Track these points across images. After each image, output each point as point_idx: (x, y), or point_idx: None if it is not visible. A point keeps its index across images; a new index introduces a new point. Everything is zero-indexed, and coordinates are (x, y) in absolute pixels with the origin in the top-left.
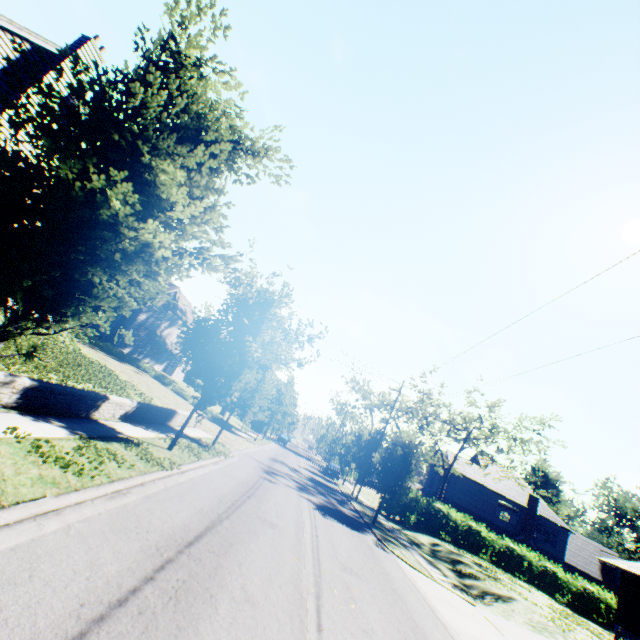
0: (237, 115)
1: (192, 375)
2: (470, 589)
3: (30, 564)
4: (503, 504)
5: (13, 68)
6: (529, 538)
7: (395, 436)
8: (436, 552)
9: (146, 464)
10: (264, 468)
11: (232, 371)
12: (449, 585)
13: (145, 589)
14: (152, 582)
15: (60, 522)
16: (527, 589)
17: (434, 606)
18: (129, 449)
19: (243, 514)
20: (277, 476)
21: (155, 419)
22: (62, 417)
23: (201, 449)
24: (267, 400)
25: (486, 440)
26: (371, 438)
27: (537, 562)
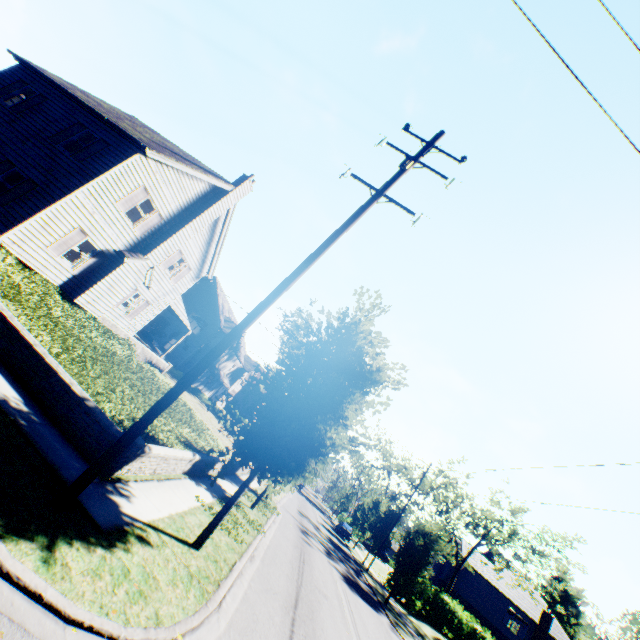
0: (381, 353)
1: None
2: None
3: (253, 609)
4: (513, 612)
5: (197, 199)
6: None
7: (418, 523)
8: None
9: (251, 527)
10: (299, 526)
11: None
12: None
13: (294, 637)
14: (294, 633)
15: (246, 580)
16: None
17: None
18: (239, 511)
19: (307, 582)
20: (310, 537)
21: (232, 470)
22: (201, 477)
23: (263, 505)
24: None
25: (504, 543)
26: (390, 511)
27: None
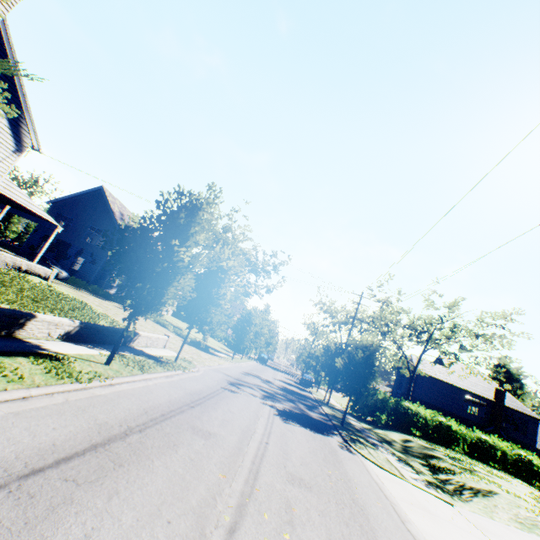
0: None
1: (125, 288)
2: (446, 485)
3: None
4: (470, 399)
5: None
6: (499, 429)
7: (355, 341)
8: (408, 448)
9: (50, 377)
10: (230, 380)
11: (164, 279)
12: (422, 484)
13: None
14: None
15: None
16: (504, 479)
17: (405, 515)
18: (36, 363)
19: (170, 425)
20: (243, 387)
21: (110, 340)
22: None
23: (155, 364)
24: (223, 315)
25: (448, 340)
26: (337, 348)
27: (510, 451)
